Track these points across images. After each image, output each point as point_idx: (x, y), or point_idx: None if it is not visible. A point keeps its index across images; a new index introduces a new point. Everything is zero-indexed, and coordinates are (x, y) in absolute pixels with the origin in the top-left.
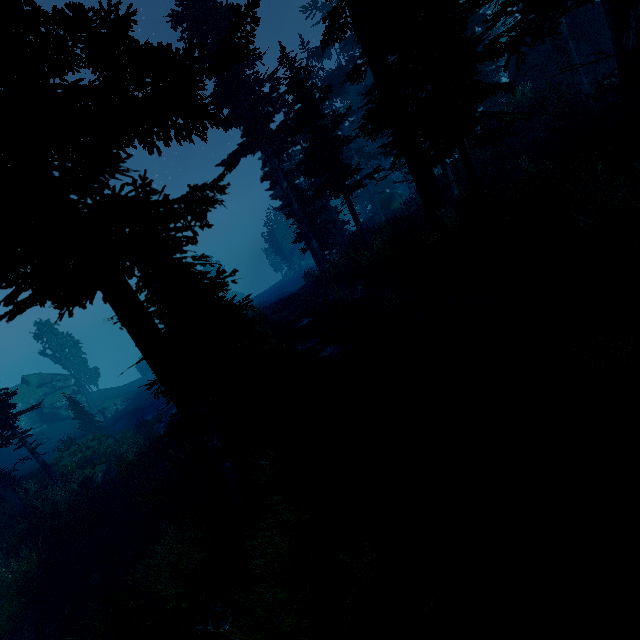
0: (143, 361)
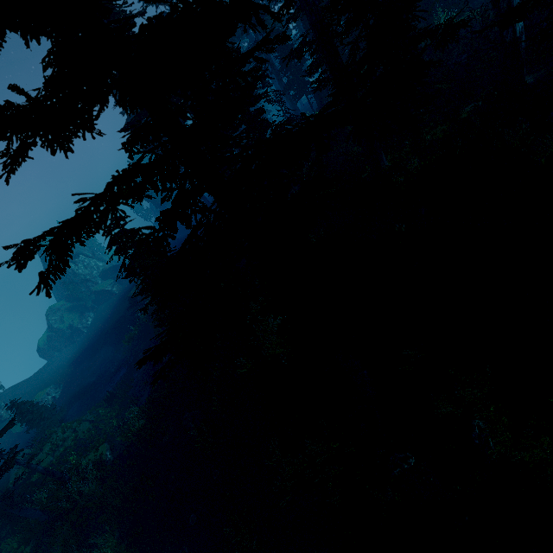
0: (43, 345)
